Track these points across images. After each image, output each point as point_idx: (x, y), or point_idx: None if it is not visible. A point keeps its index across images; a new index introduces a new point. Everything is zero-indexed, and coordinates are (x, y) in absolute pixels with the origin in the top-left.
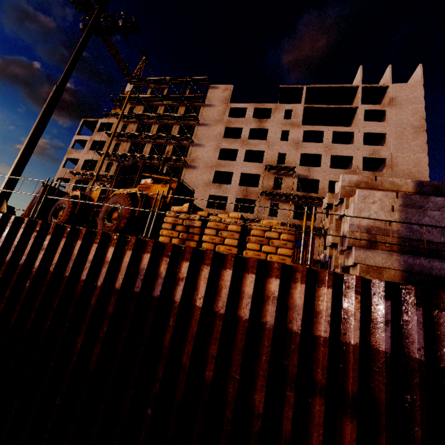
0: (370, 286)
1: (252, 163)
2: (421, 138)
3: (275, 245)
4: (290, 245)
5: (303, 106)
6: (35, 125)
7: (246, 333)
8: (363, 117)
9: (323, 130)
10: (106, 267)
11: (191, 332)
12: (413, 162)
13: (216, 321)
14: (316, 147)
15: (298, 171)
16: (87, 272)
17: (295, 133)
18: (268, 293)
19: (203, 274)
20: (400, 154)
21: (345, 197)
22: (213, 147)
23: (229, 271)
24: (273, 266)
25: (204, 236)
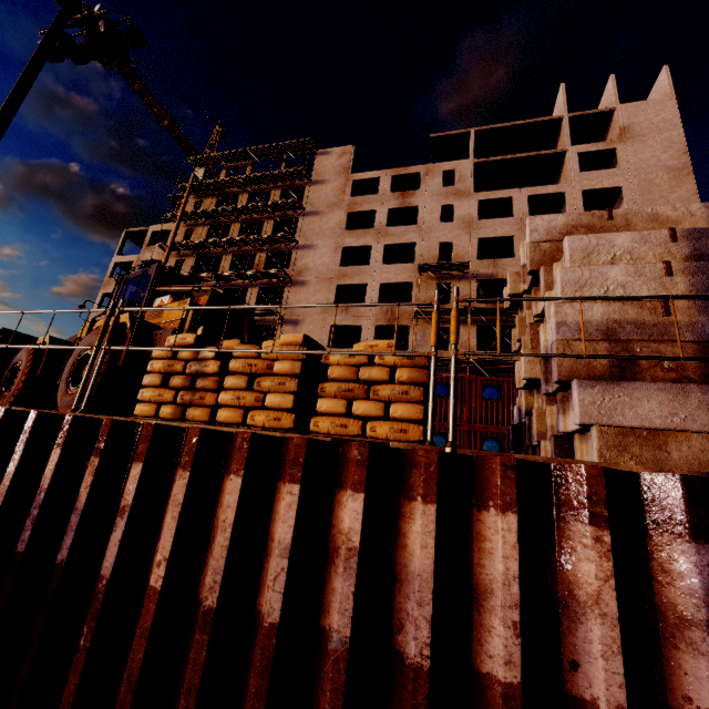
0: (639, 493)
1: (397, 264)
2: (685, 187)
3: (383, 396)
4: (418, 394)
5: (472, 162)
6: None
7: (272, 670)
8: (577, 166)
9: (511, 196)
10: None
11: (128, 670)
12: None
13: (195, 632)
14: (502, 224)
15: (476, 268)
16: None
17: (463, 206)
18: (336, 537)
19: (173, 493)
20: None
21: (543, 266)
22: (331, 246)
23: (235, 480)
24: (349, 456)
25: (222, 394)
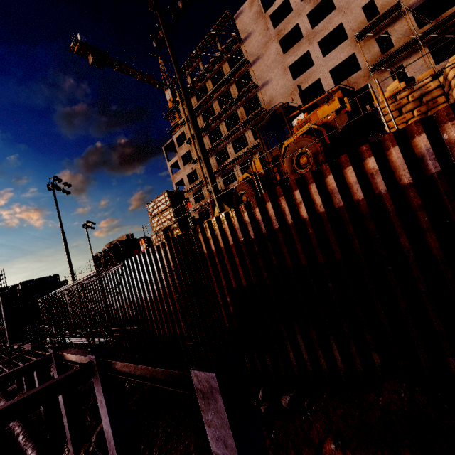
0: None
1: (335, 49)
2: None
3: None
4: None
5: None
6: (197, 139)
7: None
8: None
9: None
10: (379, 175)
11: None
12: None
13: None
14: None
15: (406, 3)
16: (361, 191)
17: None
18: None
19: None
20: None
21: None
22: (280, 72)
23: None
24: None
25: None
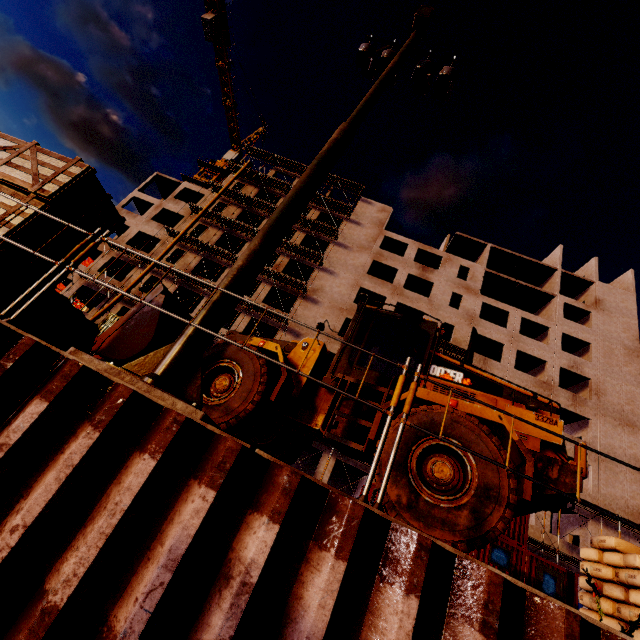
0: None
1: None
2: (634, 365)
3: None
4: None
5: (484, 269)
6: (302, 185)
7: None
8: (562, 312)
9: (509, 311)
10: None
11: None
12: (625, 396)
13: None
14: (497, 330)
15: None
16: None
17: (470, 301)
18: None
19: None
20: (609, 379)
21: None
22: (350, 281)
23: None
24: None
25: None
